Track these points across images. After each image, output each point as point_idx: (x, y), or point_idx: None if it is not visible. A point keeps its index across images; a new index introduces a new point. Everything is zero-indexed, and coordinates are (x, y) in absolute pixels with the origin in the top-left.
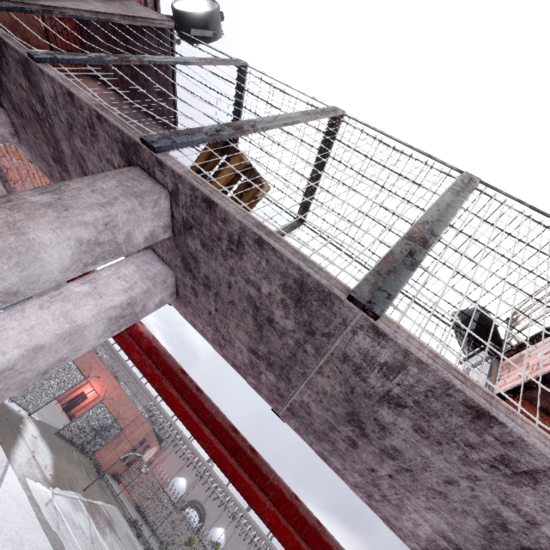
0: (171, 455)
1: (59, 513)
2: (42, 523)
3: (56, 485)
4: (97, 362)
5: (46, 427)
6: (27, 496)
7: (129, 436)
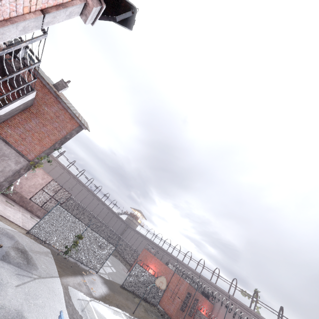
0: (222, 307)
1: (90, 307)
2: (67, 303)
3: (100, 300)
4: (148, 254)
5: (113, 283)
6: (63, 291)
7: (178, 292)
